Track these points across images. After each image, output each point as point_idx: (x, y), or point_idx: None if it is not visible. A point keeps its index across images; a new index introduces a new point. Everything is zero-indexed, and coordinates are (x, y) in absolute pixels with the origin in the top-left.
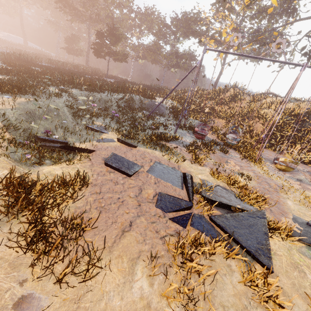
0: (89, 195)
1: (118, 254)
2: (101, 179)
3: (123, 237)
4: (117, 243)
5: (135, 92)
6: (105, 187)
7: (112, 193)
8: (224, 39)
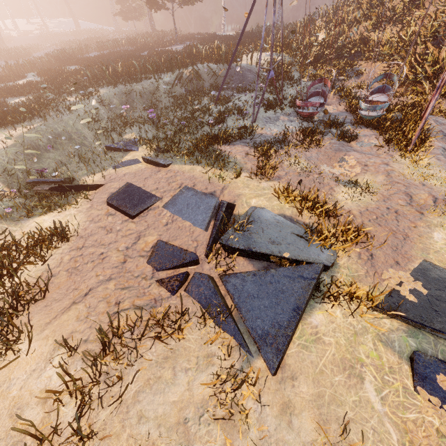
0: (68, 252)
1: (47, 335)
2: (93, 227)
3: (67, 311)
4: (56, 319)
5: (208, 57)
6: (92, 239)
7: (98, 246)
8: None
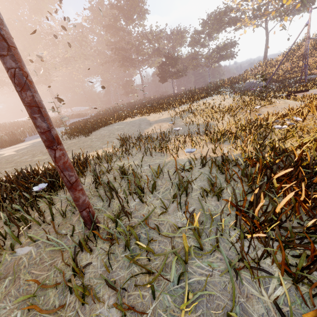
0: None
1: None
2: None
3: None
4: None
5: None
6: None
7: None
8: (264, 11)
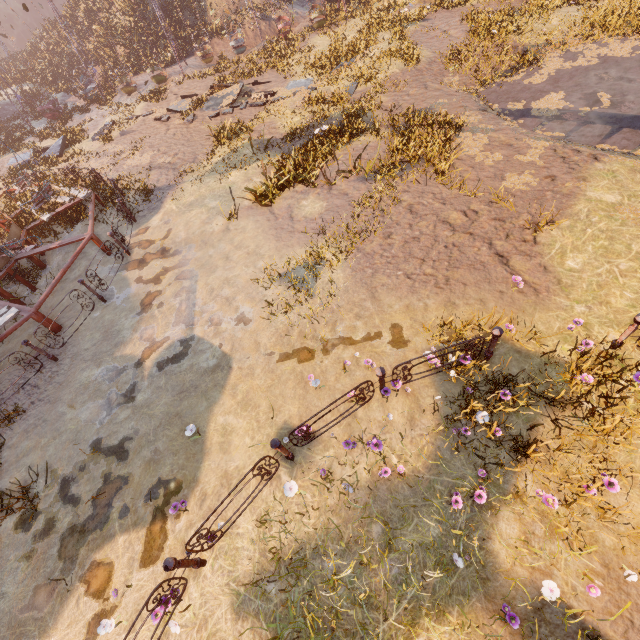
0: None
1: None
2: None
3: None
4: None
5: None
6: None
7: None
8: None
